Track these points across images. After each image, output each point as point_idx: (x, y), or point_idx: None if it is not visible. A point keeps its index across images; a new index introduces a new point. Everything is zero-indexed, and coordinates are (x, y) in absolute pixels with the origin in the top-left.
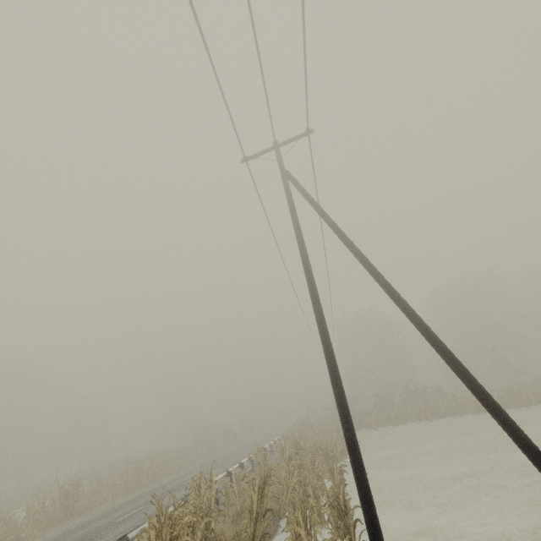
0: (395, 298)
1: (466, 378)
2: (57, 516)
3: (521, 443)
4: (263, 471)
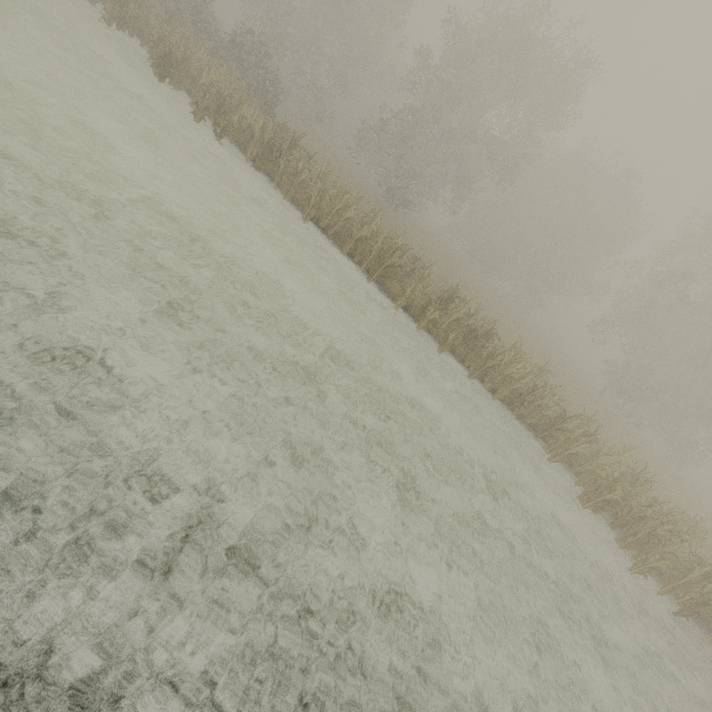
0: None
1: None
2: None
3: None
4: None
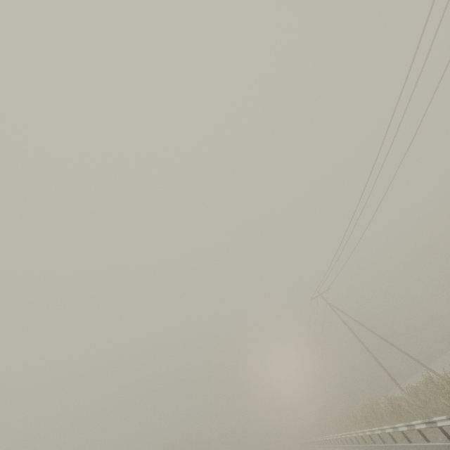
0: (381, 338)
1: (405, 353)
2: None
3: (421, 364)
4: (362, 410)
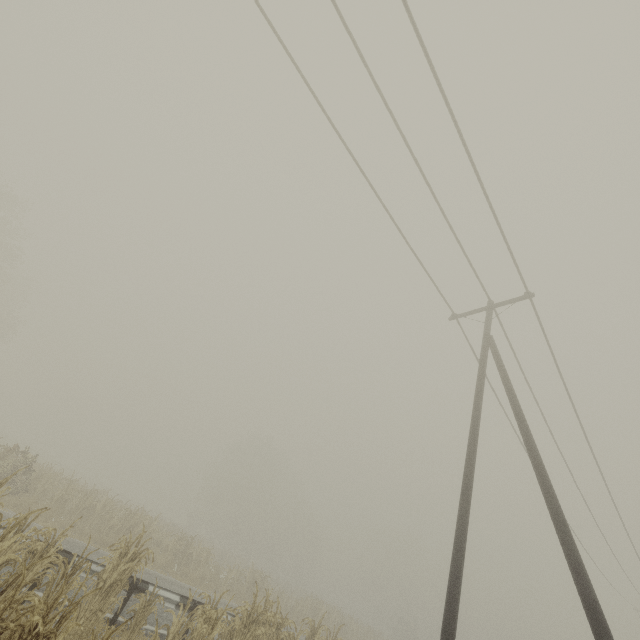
0: (558, 533)
1: None
2: (242, 594)
3: None
4: None
